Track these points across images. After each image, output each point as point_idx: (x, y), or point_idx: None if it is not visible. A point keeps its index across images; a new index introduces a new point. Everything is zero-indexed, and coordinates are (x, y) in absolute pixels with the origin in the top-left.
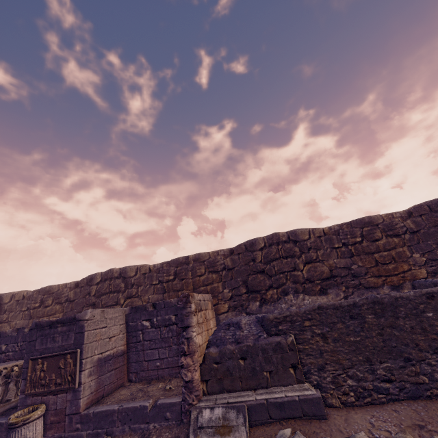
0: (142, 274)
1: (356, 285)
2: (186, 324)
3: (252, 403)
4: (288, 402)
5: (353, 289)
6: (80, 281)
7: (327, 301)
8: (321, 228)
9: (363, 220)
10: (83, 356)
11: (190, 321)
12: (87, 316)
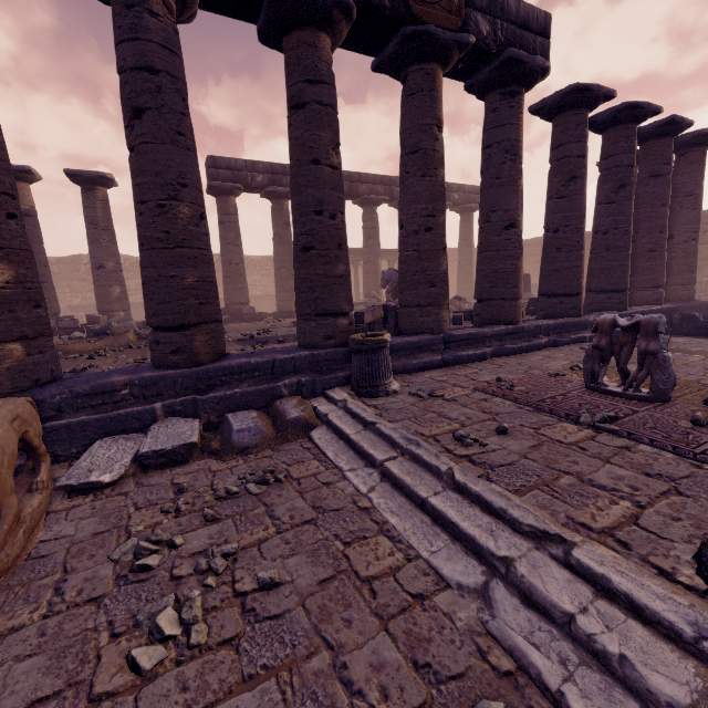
0: None
1: None
2: None
3: None
4: None
5: None
6: None
7: None
8: (136, 258)
9: None
10: None
11: None
12: None
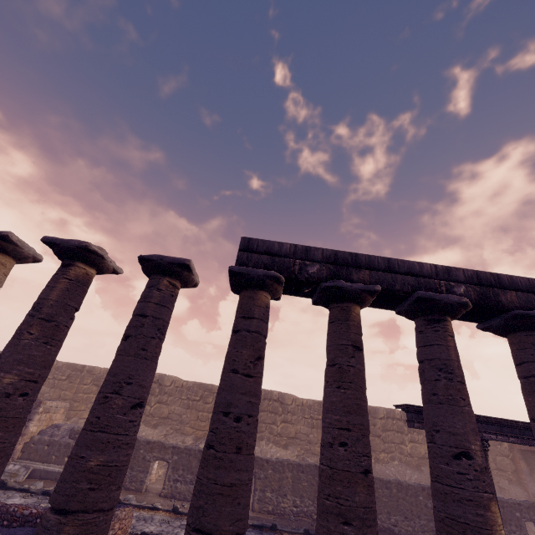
0: None
1: (177, 428)
2: (31, 418)
3: (36, 468)
4: (52, 472)
5: (174, 431)
6: None
7: (151, 433)
8: (182, 381)
9: (208, 386)
10: None
11: (34, 417)
12: None
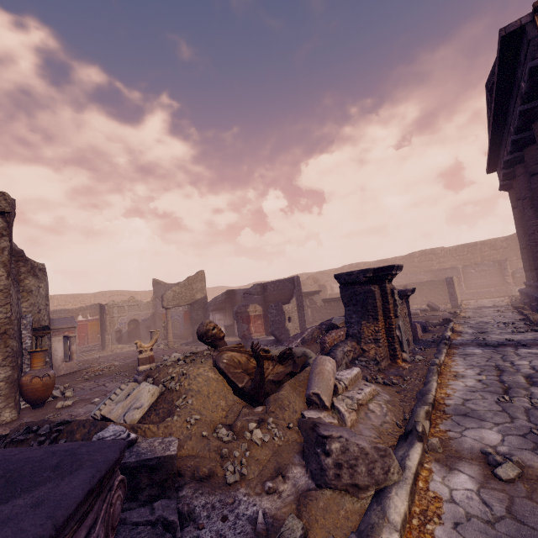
0: (445, 252)
1: None
2: (506, 268)
3: None
4: None
5: None
6: (404, 256)
7: None
8: None
9: None
10: (462, 278)
11: (507, 267)
12: (459, 267)
